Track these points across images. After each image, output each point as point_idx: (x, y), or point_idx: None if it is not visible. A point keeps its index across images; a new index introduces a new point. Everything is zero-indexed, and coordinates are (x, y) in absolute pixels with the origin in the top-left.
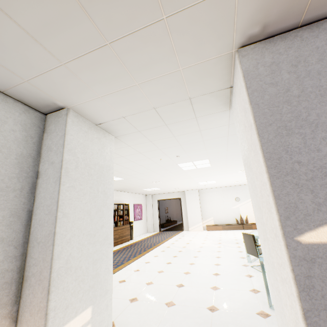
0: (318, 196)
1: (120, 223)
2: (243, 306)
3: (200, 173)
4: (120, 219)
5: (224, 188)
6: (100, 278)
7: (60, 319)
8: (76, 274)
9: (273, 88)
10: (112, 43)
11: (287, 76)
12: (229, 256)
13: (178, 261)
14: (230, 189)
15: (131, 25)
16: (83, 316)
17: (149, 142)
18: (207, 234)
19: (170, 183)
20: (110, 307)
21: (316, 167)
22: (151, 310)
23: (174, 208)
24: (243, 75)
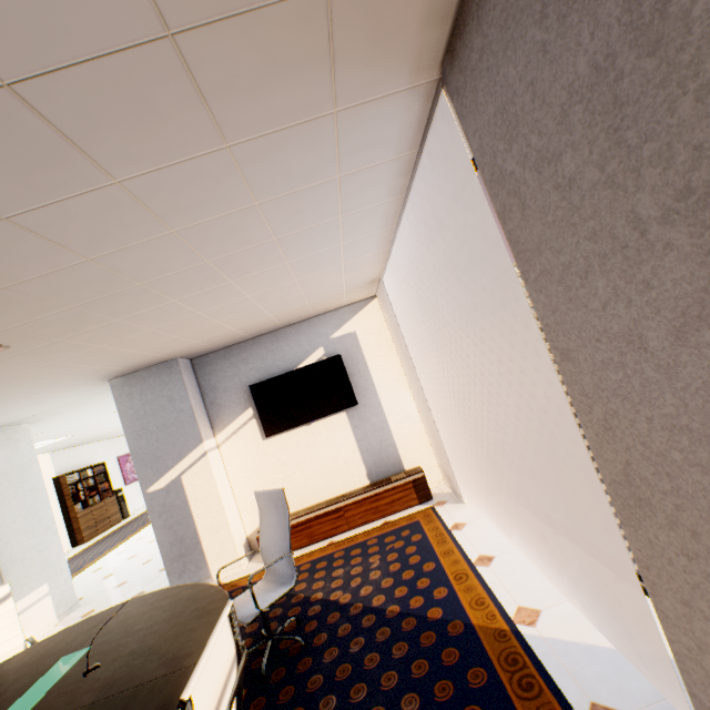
0: (155, 469)
1: (95, 500)
2: None
3: None
4: (92, 493)
5: None
6: (51, 562)
7: (19, 593)
8: (24, 563)
9: (132, 410)
10: (5, 408)
11: (138, 402)
12: None
13: None
14: None
15: (17, 402)
16: (41, 590)
17: (82, 411)
18: None
19: None
20: (71, 581)
21: (153, 455)
22: (125, 574)
23: None
24: (115, 401)
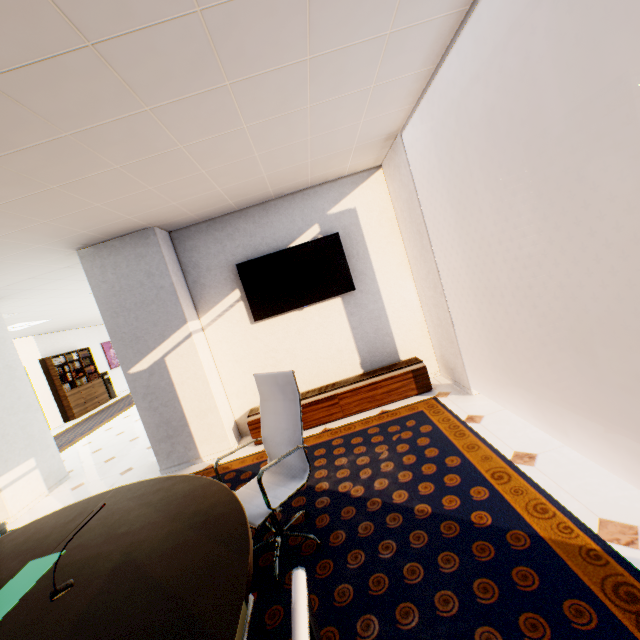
0: (135, 350)
1: (82, 381)
2: None
3: None
4: (79, 375)
5: None
6: (36, 438)
7: (4, 468)
8: (6, 439)
9: (105, 285)
10: None
11: (112, 277)
12: None
13: None
14: None
15: None
16: (28, 464)
17: (54, 290)
18: None
19: None
20: (59, 456)
21: (133, 334)
22: (114, 449)
23: None
24: (86, 274)
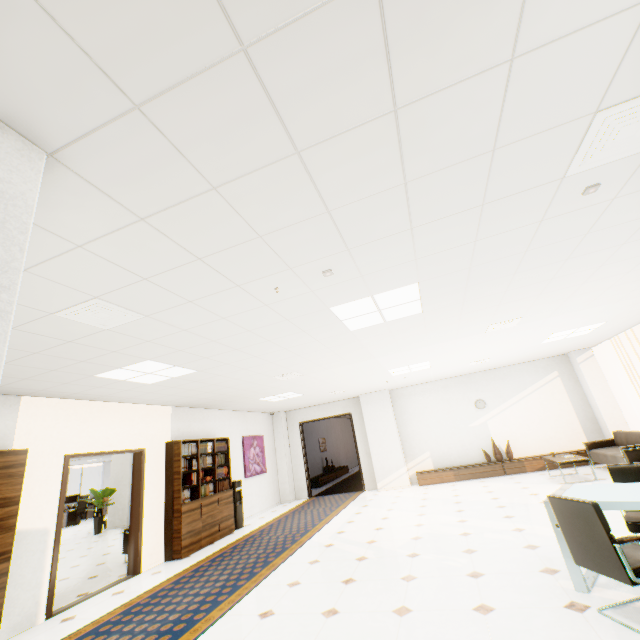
0: None
1: (207, 489)
2: None
3: (392, 339)
4: (205, 478)
5: (446, 382)
6: None
7: None
8: None
9: None
10: None
11: None
12: (507, 567)
13: (357, 603)
14: (461, 382)
15: None
16: None
17: (212, 193)
18: (422, 495)
19: (322, 375)
20: None
21: None
22: None
23: (341, 439)
24: None
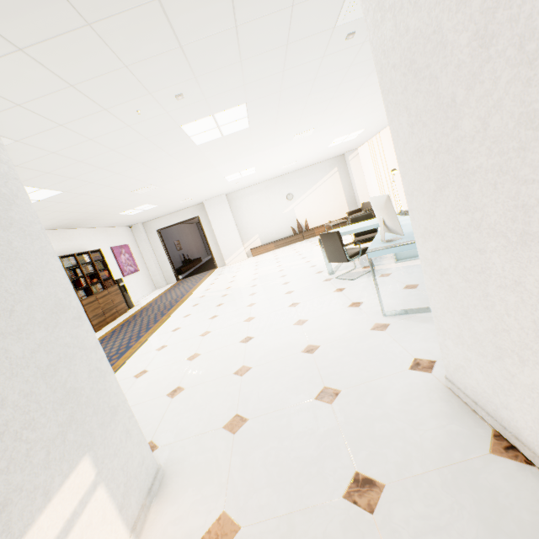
0: None
1: (97, 288)
2: (350, 328)
3: (228, 151)
4: (93, 281)
5: (267, 183)
6: (84, 396)
7: None
8: None
9: None
10: None
11: None
12: (301, 276)
13: (227, 310)
14: (277, 182)
15: None
16: (73, 486)
17: (86, 28)
18: (255, 261)
19: (174, 187)
20: (136, 430)
21: None
22: (215, 393)
23: (191, 240)
24: None
